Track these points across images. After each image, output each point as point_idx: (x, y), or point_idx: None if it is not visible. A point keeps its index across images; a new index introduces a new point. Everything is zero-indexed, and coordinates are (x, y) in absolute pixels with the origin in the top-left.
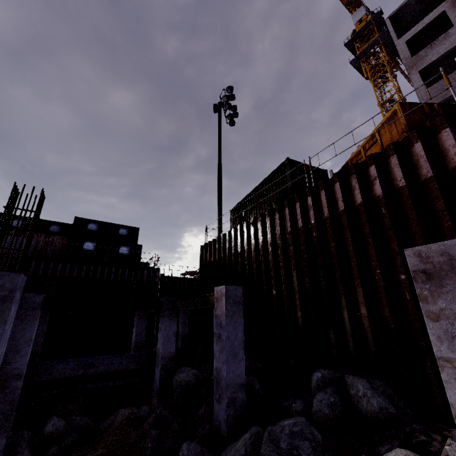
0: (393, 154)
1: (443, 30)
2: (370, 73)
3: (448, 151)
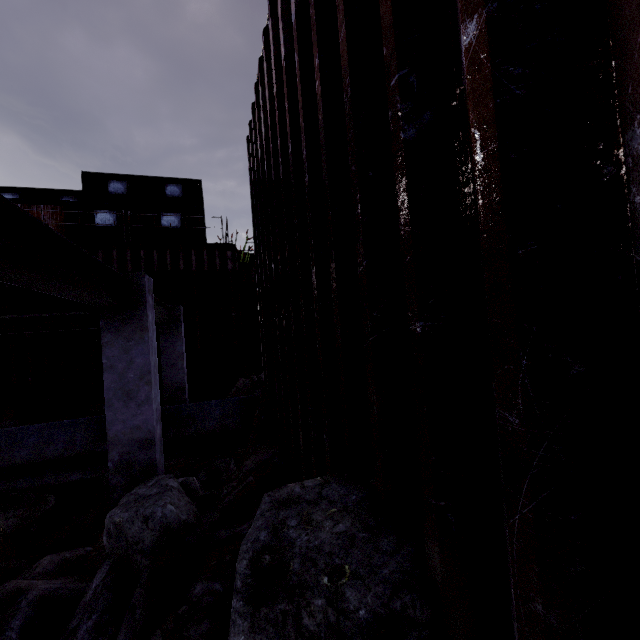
0: None
1: None
2: None
3: None
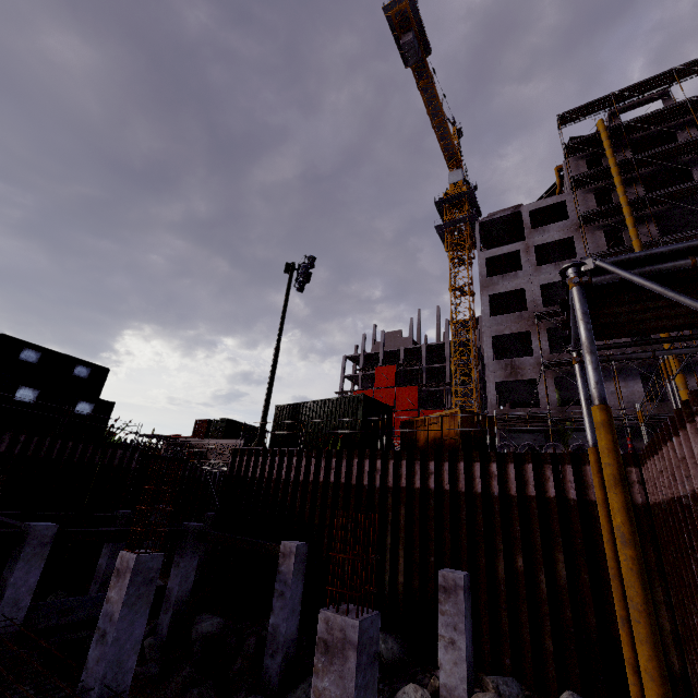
0: (447, 461)
1: (516, 261)
2: (451, 249)
3: (476, 478)
